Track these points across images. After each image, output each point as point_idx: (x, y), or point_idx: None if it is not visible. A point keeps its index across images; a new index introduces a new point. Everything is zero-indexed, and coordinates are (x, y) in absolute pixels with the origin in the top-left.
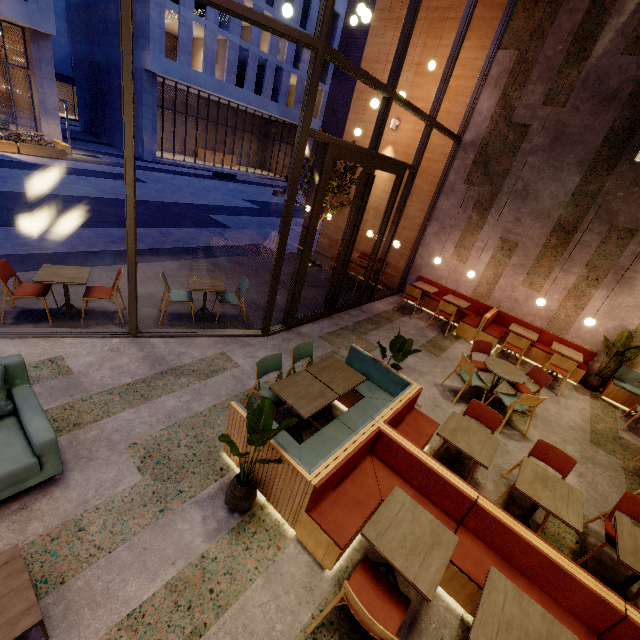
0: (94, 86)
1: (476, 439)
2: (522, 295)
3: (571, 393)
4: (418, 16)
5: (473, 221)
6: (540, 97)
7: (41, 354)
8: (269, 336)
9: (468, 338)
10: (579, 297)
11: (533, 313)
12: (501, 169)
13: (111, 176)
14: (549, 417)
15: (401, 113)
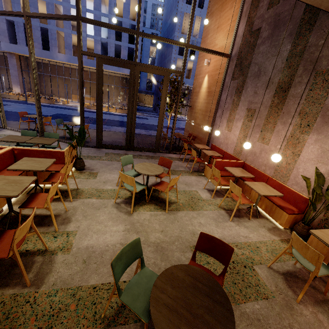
0: (157, 93)
1: (33, 164)
2: (258, 149)
3: (256, 227)
4: (218, 5)
5: (234, 102)
6: (266, 6)
7: (12, 134)
8: (84, 147)
9: (208, 176)
10: (295, 144)
11: (265, 163)
12: (247, 63)
13: (137, 117)
14: (183, 220)
15: (211, 55)
